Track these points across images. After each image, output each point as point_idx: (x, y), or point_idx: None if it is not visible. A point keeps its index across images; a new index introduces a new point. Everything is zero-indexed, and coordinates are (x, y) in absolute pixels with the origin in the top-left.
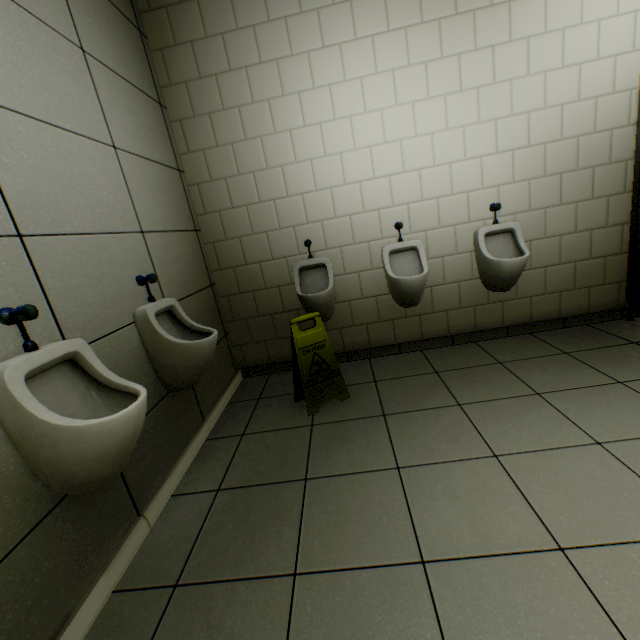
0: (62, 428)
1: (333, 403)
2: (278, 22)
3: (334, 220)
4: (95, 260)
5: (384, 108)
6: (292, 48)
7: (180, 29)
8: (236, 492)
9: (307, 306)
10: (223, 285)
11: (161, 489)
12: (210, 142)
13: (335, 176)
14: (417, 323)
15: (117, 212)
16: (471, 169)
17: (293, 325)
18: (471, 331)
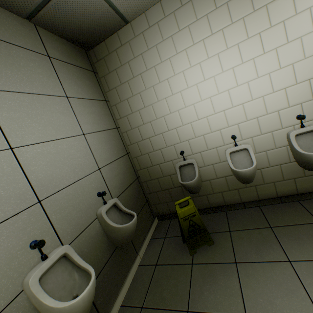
0: (53, 308)
1: (204, 247)
2: (152, 48)
3: (195, 139)
4: (76, 195)
5: (215, 75)
6: (161, 58)
7: (110, 65)
8: (150, 312)
9: (185, 188)
10: (143, 176)
11: (115, 304)
12: (129, 111)
13: (192, 116)
14: (254, 190)
15: (86, 165)
16: (278, 97)
17: (176, 205)
18: (294, 194)
